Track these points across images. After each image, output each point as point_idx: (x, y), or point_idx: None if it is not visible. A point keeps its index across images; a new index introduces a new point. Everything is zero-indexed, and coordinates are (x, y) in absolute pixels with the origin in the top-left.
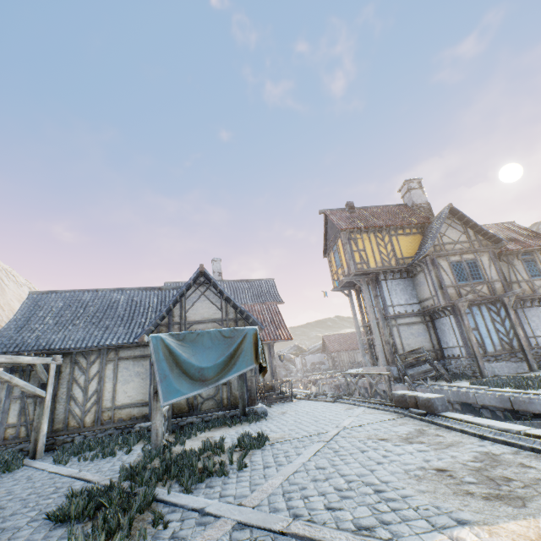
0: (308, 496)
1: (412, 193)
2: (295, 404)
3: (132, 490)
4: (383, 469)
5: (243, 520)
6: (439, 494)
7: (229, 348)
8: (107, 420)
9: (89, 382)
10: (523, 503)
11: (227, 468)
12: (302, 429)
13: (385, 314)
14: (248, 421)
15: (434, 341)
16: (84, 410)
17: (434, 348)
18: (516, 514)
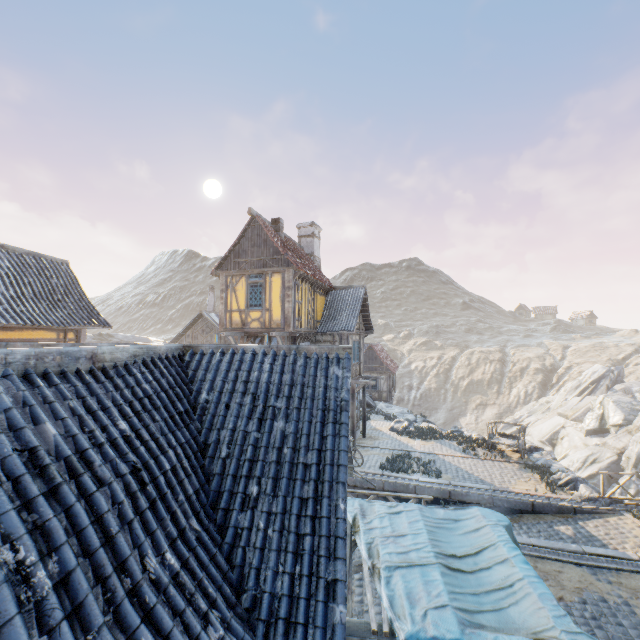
0: None
1: (315, 242)
2: None
3: None
4: None
5: None
6: None
7: None
8: None
9: None
10: None
11: None
12: None
13: None
14: None
15: None
16: None
17: None
18: None
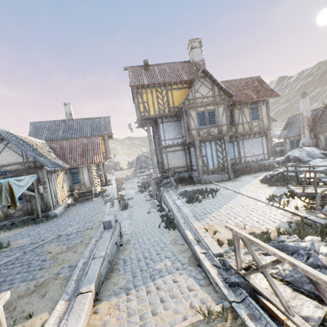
0: None
1: (193, 52)
2: (89, 204)
3: None
4: None
5: None
6: None
7: None
8: None
9: None
10: None
11: None
12: (41, 235)
13: (160, 145)
14: (34, 224)
15: (188, 161)
16: None
17: (187, 165)
18: None
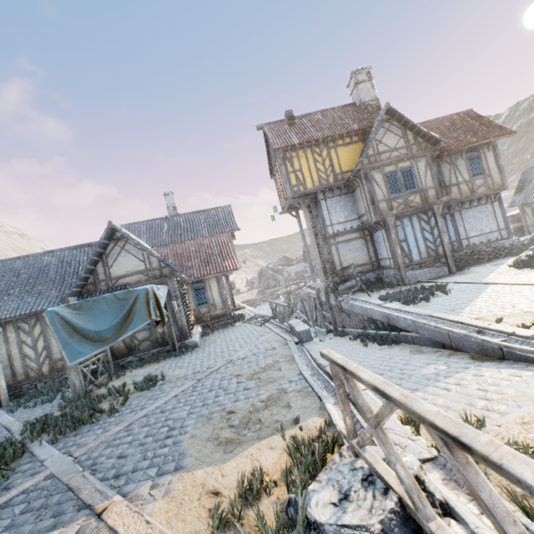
0: (121, 444)
1: (360, 89)
2: (233, 329)
3: (22, 442)
4: (197, 412)
5: (54, 472)
6: (197, 440)
7: (123, 310)
8: (61, 368)
9: (36, 342)
10: (235, 448)
11: (106, 414)
12: (201, 364)
13: (325, 234)
14: (173, 356)
15: (372, 254)
16: (39, 363)
17: (371, 261)
18: (216, 460)
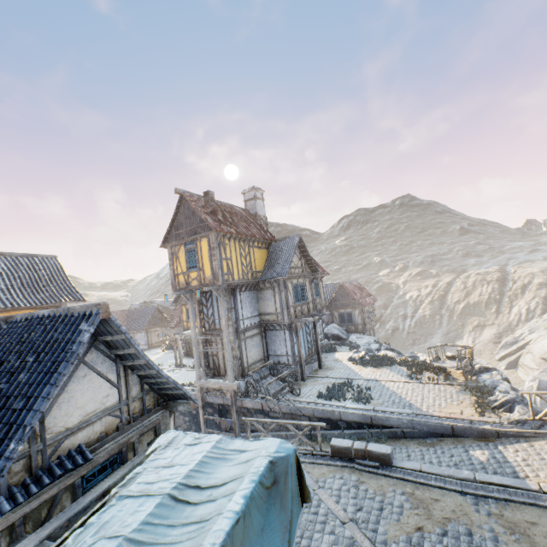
0: None
1: (258, 203)
2: None
3: None
4: None
5: None
6: None
7: (285, 509)
8: None
9: None
10: None
11: None
12: None
13: (238, 328)
14: None
15: (265, 350)
16: None
17: (265, 356)
18: None
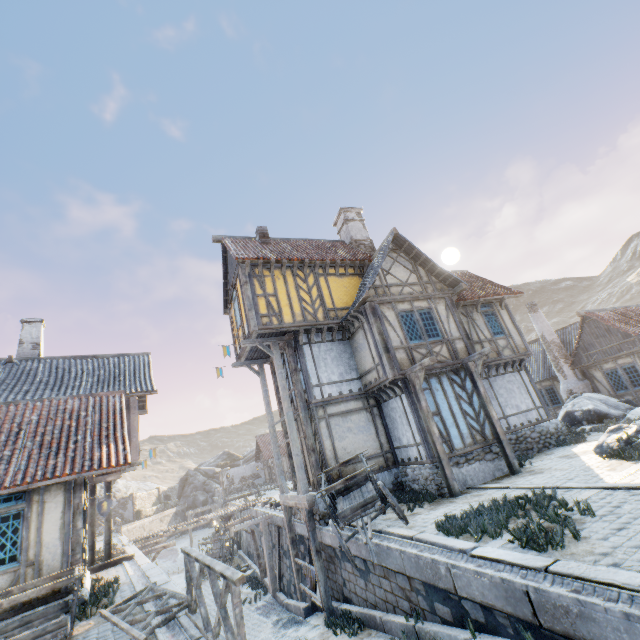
0: None
1: (351, 226)
2: None
3: None
4: None
5: None
6: None
7: None
8: None
9: None
10: None
11: None
12: None
13: (309, 399)
14: None
15: (383, 438)
16: None
17: (383, 450)
18: None
